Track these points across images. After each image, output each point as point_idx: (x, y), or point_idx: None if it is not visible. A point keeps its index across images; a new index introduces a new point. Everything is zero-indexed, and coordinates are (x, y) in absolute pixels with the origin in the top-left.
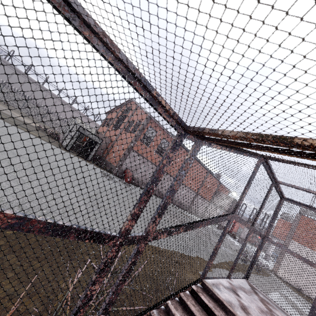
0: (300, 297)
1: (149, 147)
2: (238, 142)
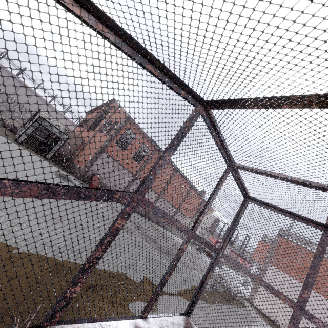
0: None
1: (125, 151)
2: None
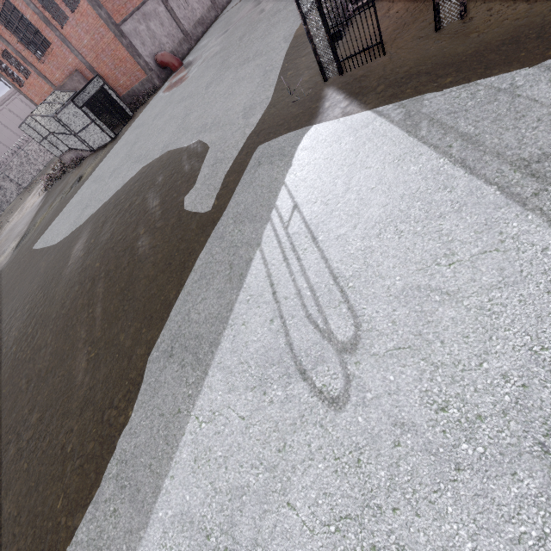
0: None
1: None
2: None
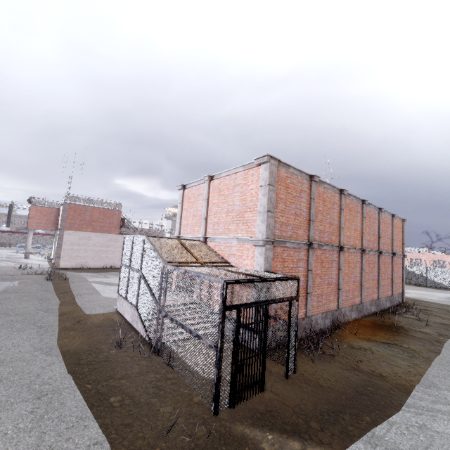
0: (92, 273)
1: None
2: (179, 262)
